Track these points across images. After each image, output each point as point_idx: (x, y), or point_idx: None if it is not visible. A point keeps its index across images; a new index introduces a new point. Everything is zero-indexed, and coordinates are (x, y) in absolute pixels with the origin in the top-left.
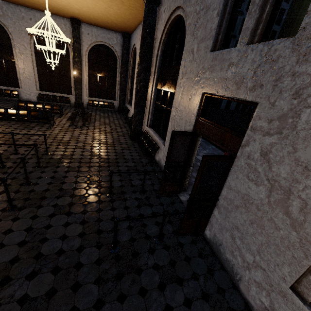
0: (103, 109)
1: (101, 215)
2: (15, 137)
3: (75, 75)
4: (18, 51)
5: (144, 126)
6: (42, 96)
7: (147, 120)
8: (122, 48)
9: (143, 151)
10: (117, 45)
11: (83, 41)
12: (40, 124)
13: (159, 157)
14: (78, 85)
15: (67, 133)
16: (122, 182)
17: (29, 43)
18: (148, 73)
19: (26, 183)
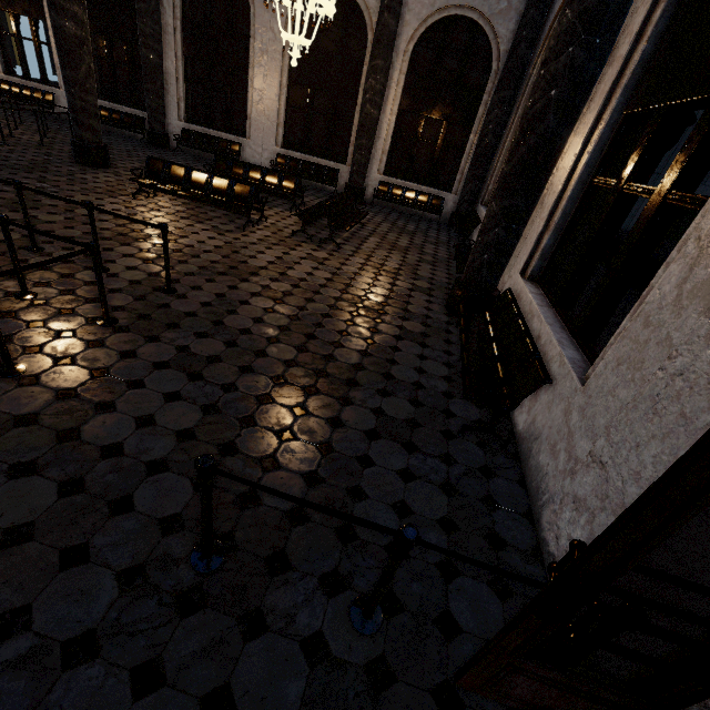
0: (410, 213)
1: (52, 705)
2: (147, 230)
3: (363, 109)
4: (259, 45)
5: (509, 272)
6: (282, 162)
7: (532, 251)
8: (519, 24)
9: (467, 369)
10: (506, 17)
11: (409, 9)
12: (233, 215)
13: (534, 422)
14: (366, 137)
15: (273, 248)
16: (311, 494)
17: (285, 24)
18: (604, 43)
19: (5, 368)
